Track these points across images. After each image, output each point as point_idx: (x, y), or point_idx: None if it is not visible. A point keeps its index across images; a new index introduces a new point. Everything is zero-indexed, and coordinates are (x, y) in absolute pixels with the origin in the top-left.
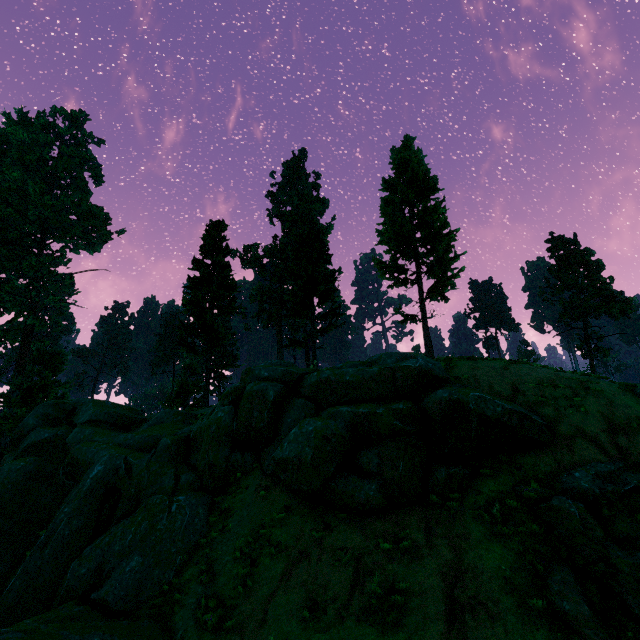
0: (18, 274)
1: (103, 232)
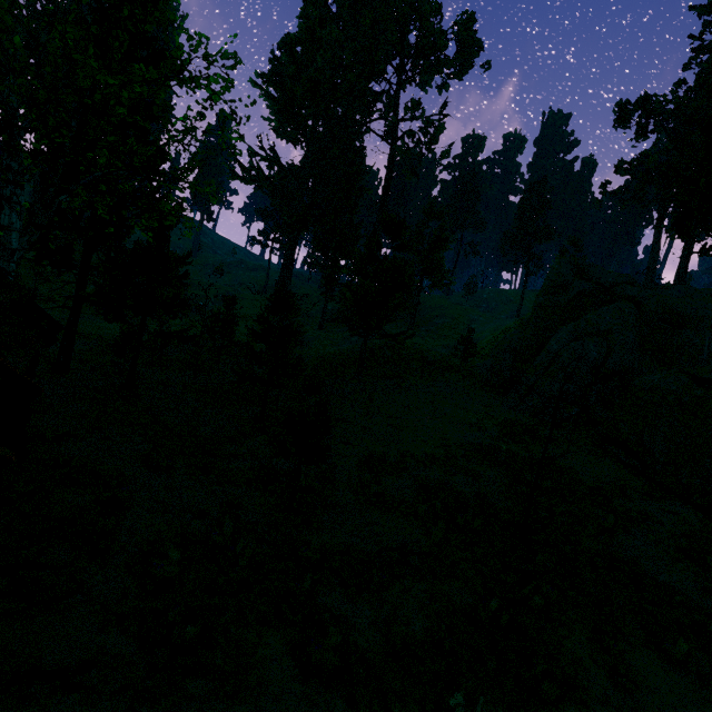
0: (365, 114)
1: (467, 66)
